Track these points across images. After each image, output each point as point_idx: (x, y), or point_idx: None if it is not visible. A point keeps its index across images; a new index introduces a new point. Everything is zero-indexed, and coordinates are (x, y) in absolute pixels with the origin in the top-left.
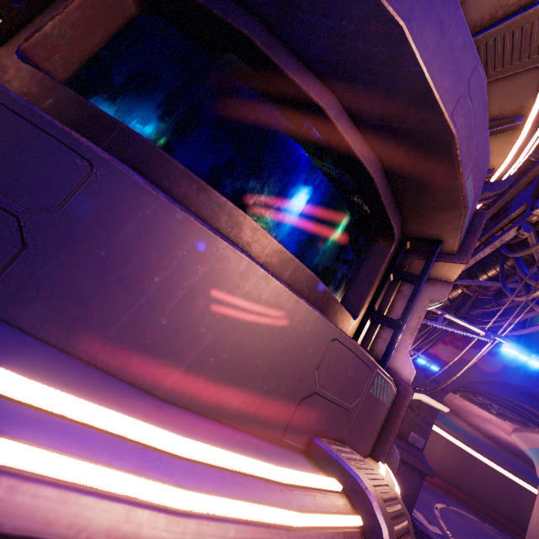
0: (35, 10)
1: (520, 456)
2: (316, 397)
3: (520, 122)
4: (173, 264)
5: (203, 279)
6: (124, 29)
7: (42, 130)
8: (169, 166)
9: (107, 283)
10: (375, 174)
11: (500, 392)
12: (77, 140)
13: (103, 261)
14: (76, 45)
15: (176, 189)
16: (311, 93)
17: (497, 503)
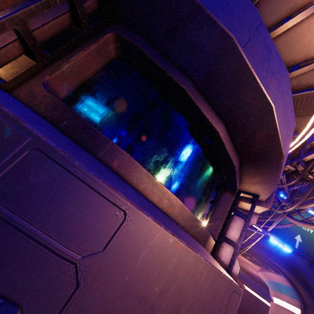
0: (58, 56)
1: (261, 283)
2: None
3: (297, 136)
4: (166, 275)
5: (181, 281)
6: (106, 66)
7: (96, 192)
8: (138, 170)
9: (127, 300)
10: (236, 164)
11: (256, 250)
12: (118, 197)
13: (126, 284)
14: (77, 76)
15: (140, 185)
16: (213, 123)
17: (248, 311)
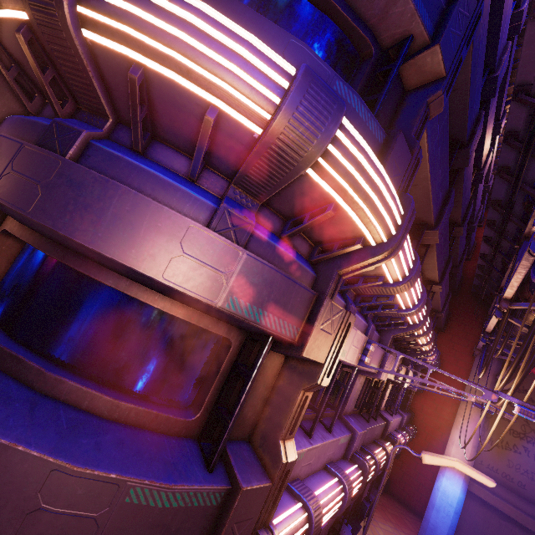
0: None
1: None
2: (42, 511)
3: (329, 211)
4: None
5: None
6: (19, 255)
7: None
8: (2, 352)
9: None
10: (165, 308)
11: None
12: None
13: None
14: None
15: (5, 366)
16: (92, 275)
17: None
